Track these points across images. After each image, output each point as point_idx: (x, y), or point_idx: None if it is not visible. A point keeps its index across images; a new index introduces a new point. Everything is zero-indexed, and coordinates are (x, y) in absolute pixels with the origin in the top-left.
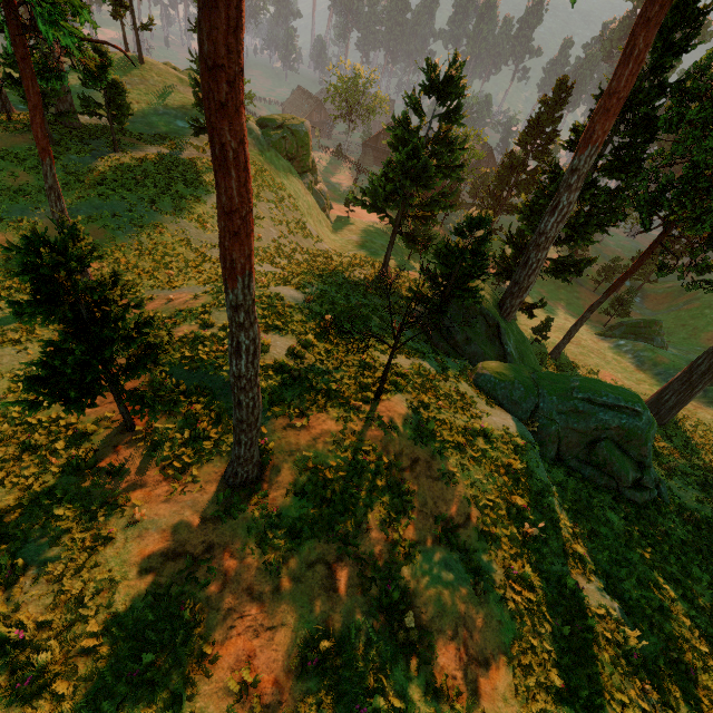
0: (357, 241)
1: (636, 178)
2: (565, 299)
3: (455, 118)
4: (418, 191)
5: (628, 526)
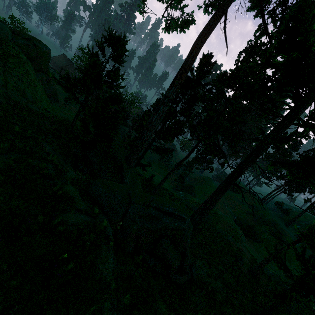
0: (64, 117)
1: (189, 117)
2: (162, 173)
3: (119, 62)
4: (96, 91)
5: (172, 312)
